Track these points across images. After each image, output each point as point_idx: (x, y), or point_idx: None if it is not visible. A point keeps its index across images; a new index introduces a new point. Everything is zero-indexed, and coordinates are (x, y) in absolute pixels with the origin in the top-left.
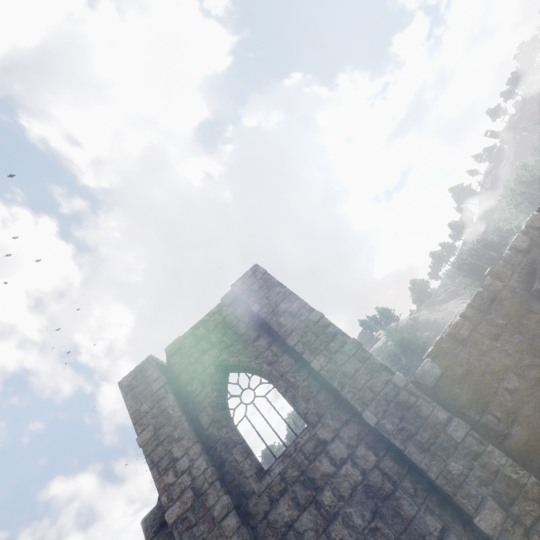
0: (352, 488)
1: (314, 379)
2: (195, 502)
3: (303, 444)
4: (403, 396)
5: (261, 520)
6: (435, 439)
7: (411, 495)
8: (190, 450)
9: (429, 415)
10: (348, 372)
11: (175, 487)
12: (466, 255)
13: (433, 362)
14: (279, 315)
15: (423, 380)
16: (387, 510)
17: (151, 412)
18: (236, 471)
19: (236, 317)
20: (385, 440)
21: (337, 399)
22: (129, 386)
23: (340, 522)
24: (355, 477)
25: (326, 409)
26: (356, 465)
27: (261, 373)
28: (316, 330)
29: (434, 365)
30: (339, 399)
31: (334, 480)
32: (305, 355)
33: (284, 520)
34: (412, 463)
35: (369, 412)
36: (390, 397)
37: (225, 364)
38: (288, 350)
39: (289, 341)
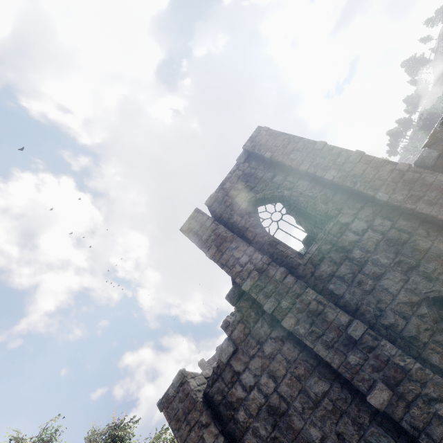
0: (375, 244)
1: (328, 189)
2: (260, 276)
3: (330, 229)
4: (408, 175)
5: (310, 277)
6: (441, 195)
7: (424, 237)
8: (246, 251)
9: (434, 181)
10: (357, 173)
11: (243, 272)
12: (427, 115)
13: (430, 149)
14: (289, 154)
15: (423, 164)
16: (406, 249)
17: (210, 238)
18: (283, 256)
19: (253, 168)
20: (396, 210)
21: (350, 196)
22: (188, 229)
23: (370, 265)
24: (376, 237)
25: (342, 204)
26: (375, 230)
27: (283, 198)
28: (323, 154)
29: (431, 151)
30: (352, 195)
31: (360, 243)
32: (317, 173)
33: (327, 273)
34: (422, 218)
35: (381, 193)
36: (396, 180)
37: (254, 199)
38: (301, 177)
39: (302, 168)
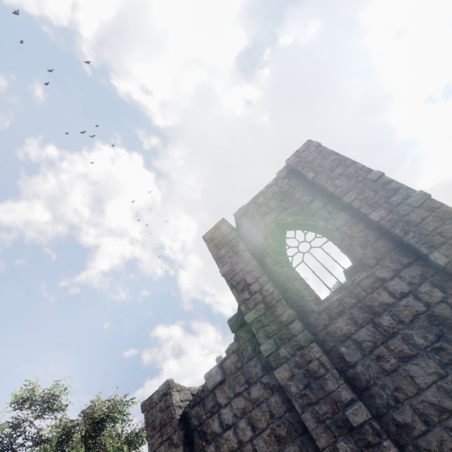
0: (413, 316)
1: (371, 230)
2: (266, 311)
3: (360, 280)
4: None
5: (321, 329)
6: None
7: None
8: (259, 278)
9: None
10: (413, 221)
11: (250, 301)
12: None
13: None
14: (334, 179)
15: None
16: None
17: (228, 254)
18: (297, 296)
19: (291, 186)
20: None
21: (397, 246)
22: (210, 238)
23: (399, 339)
24: (417, 307)
25: (384, 254)
26: (418, 298)
27: (317, 229)
28: (375, 187)
29: None
30: (400, 246)
31: (393, 308)
32: (362, 209)
33: (342, 332)
34: None
35: (438, 253)
36: None
37: (283, 222)
38: (343, 208)
39: (346, 198)
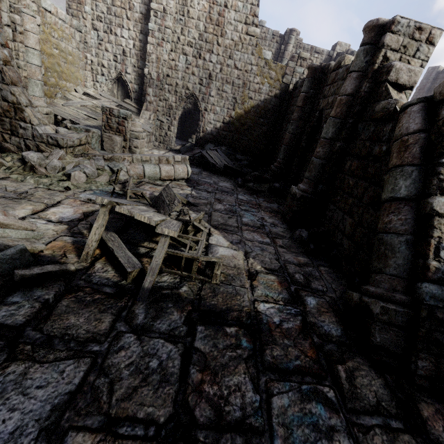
0: None
1: None
2: None
3: None
4: None
5: None
6: None
7: None
8: None
9: None
10: None
11: None
12: None
13: None
14: None
15: None
16: None
17: (424, 84)
18: None
19: None
20: None
21: None
22: (428, 71)
23: None
24: None
25: None
26: None
27: None
28: None
29: None
30: None
31: None
32: None
33: None
34: None
35: None
36: None
37: None
38: None
39: None
